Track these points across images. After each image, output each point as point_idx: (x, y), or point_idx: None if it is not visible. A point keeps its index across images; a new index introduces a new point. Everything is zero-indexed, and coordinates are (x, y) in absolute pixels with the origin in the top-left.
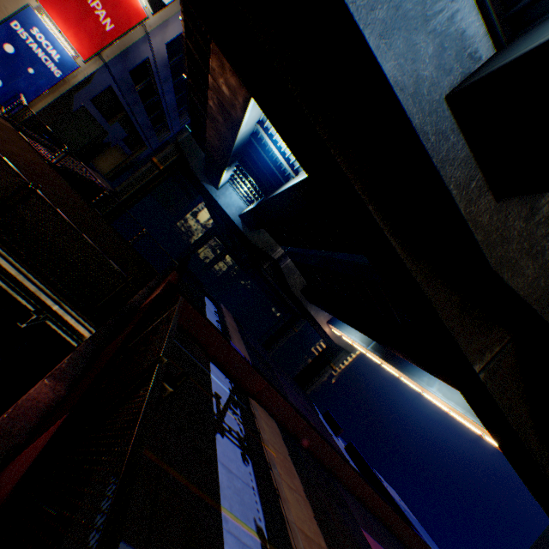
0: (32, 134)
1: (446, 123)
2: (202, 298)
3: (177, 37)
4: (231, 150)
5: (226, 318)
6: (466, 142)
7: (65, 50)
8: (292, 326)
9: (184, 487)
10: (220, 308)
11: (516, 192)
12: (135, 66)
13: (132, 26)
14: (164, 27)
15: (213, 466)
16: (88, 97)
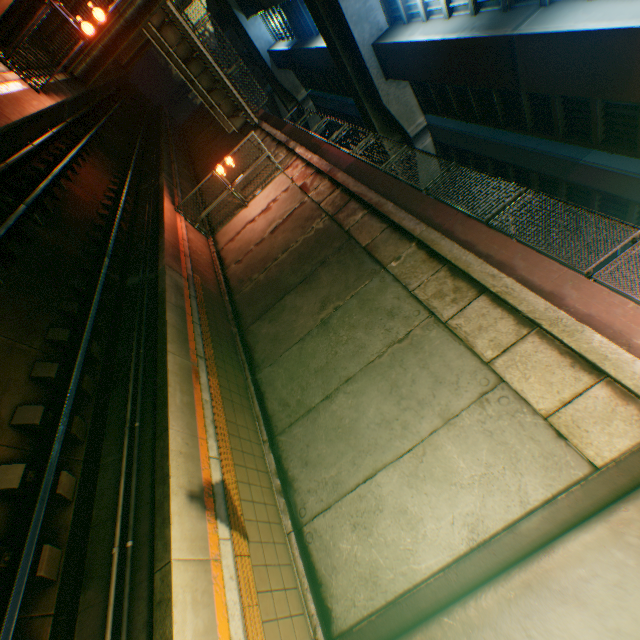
0: None
1: (371, 54)
2: None
3: None
4: (279, 4)
5: None
6: (377, 61)
7: None
8: None
9: None
10: None
11: (389, 79)
12: None
13: None
14: None
15: None
16: None
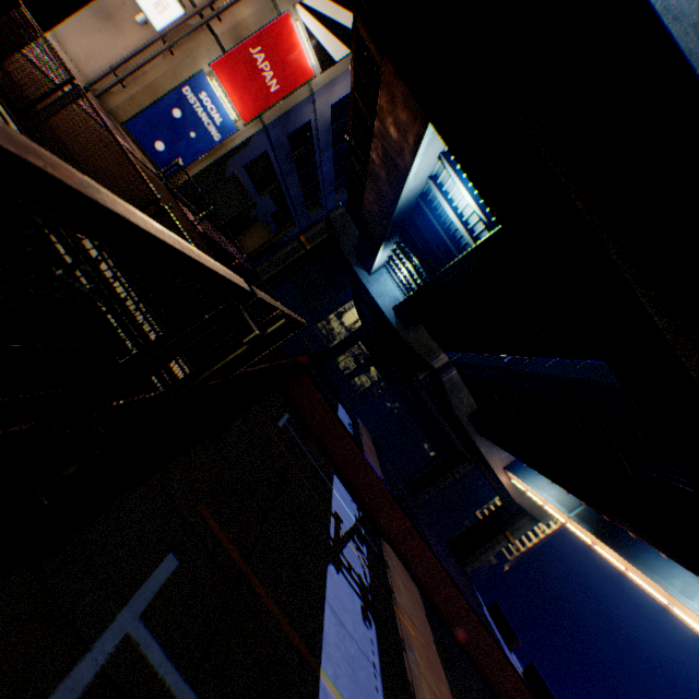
0: (182, 198)
1: None
2: (334, 403)
3: (344, 99)
4: (391, 215)
5: (361, 435)
6: None
7: (228, 113)
8: (450, 468)
9: (270, 614)
10: (356, 422)
11: None
12: (294, 130)
13: (297, 86)
14: (330, 87)
15: (317, 604)
16: (243, 163)
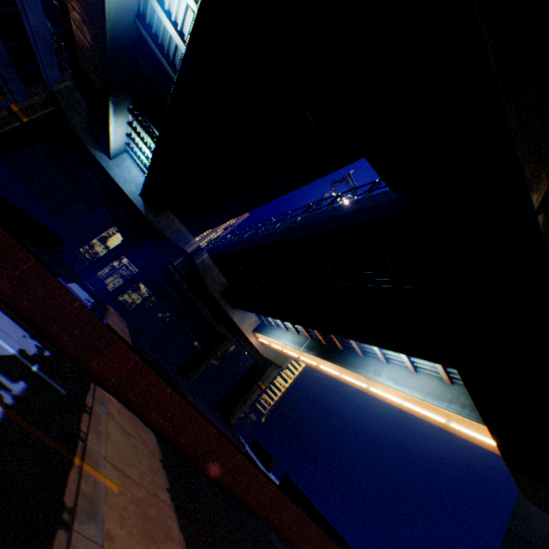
0: None
1: None
2: (63, 277)
3: None
4: (105, 34)
5: (109, 315)
6: None
7: None
8: (214, 348)
9: None
10: (105, 306)
11: None
12: None
13: None
14: None
15: None
16: None
